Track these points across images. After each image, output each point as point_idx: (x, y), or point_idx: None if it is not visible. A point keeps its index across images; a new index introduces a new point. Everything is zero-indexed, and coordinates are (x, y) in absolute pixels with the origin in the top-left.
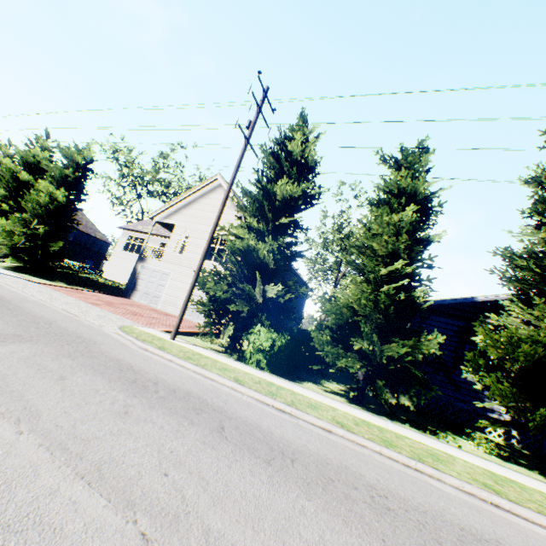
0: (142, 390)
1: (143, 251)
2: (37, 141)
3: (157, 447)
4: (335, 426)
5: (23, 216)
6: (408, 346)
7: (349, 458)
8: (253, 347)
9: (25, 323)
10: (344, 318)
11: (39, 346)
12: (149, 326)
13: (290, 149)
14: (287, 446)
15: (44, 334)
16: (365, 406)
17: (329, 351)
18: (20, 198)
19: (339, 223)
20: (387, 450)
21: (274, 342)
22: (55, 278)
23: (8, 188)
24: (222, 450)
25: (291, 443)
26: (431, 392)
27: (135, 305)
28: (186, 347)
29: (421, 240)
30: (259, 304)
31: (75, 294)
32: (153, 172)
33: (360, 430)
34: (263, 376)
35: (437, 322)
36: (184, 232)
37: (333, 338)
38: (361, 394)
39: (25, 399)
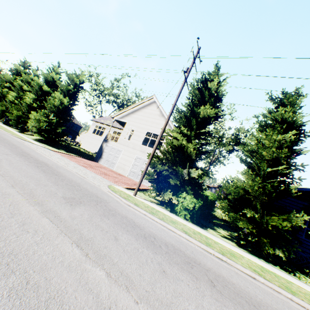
0: (154, 246)
1: (107, 136)
2: (53, 68)
3: (202, 309)
4: (256, 274)
5: (45, 111)
6: (282, 219)
7: (283, 307)
8: (182, 206)
9: (69, 187)
10: (239, 195)
11: (88, 208)
12: (116, 183)
13: (209, 86)
14: (250, 298)
15: (83, 196)
16: (247, 249)
17: (231, 215)
18: (42, 100)
19: (216, 127)
20: (296, 298)
21: (194, 204)
22: (59, 147)
23: (37, 94)
24: (229, 307)
25: (249, 293)
26: (293, 248)
27: (102, 167)
28: (144, 202)
29: (295, 152)
30: (185, 180)
31: (72, 159)
32: (110, 89)
33: (269, 277)
34: (191, 226)
35: (289, 200)
36: (130, 127)
37: (228, 205)
38: (245, 242)
39: (115, 263)
